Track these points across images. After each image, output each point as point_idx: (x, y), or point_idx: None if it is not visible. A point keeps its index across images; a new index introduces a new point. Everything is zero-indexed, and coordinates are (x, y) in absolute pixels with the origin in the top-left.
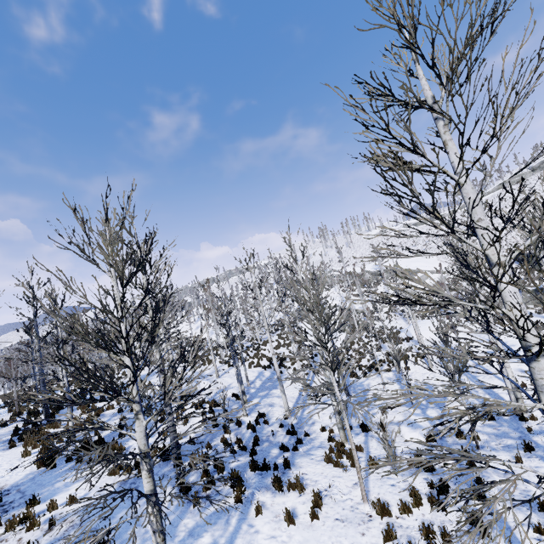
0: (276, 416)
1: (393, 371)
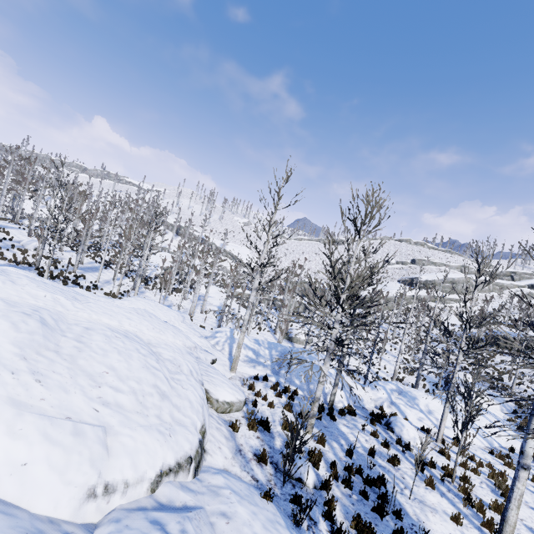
0: (91, 280)
1: (168, 294)
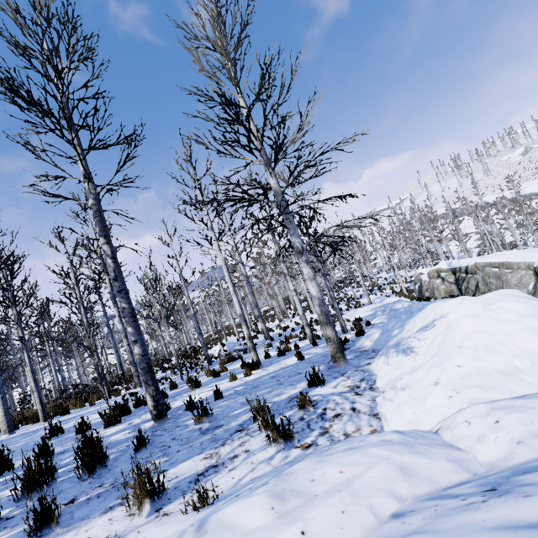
0: None
1: None
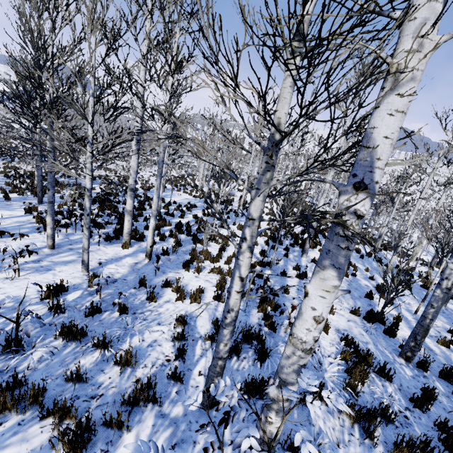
0: None
1: None
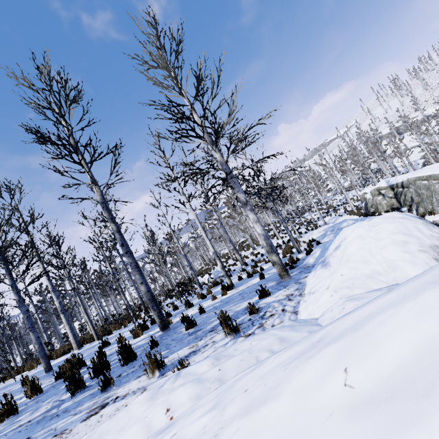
0: None
1: None
